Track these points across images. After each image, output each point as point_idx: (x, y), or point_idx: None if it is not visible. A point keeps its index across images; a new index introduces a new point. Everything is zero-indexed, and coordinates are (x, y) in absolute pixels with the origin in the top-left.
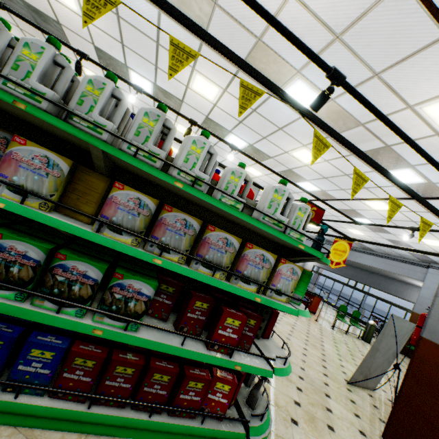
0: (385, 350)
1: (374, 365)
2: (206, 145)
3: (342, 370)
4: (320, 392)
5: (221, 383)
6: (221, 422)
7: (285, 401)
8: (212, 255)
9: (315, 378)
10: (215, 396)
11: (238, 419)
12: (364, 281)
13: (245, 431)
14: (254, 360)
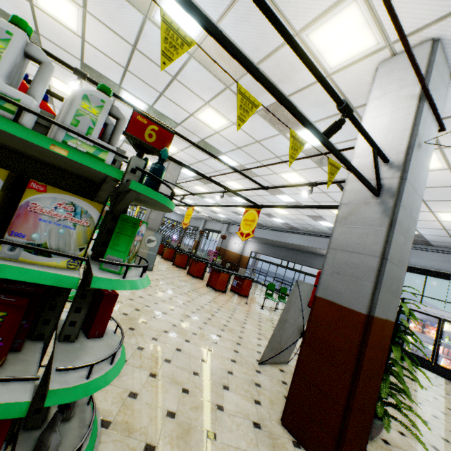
0: (294, 319)
1: (285, 338)
2: None
3: (258, 349)
4: (217, 385)
5: None
6: None
7: (149, 418)
8: None
9: (217, 369)
10: None
11: None
12: (294, 260)
13: None
14: None
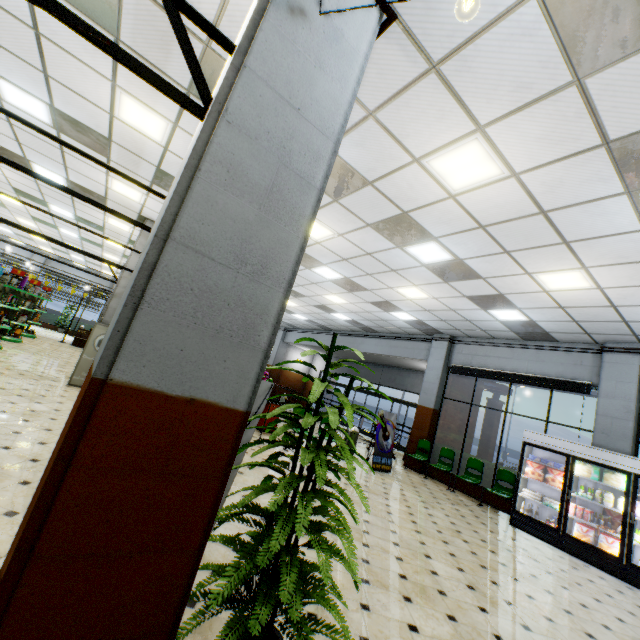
0: None
1: None
2: None
3: None
4: None
5: None
6: None
7: None
8: None
9: None
10: None
11: None
12: (378, 380)
13: None
14: None
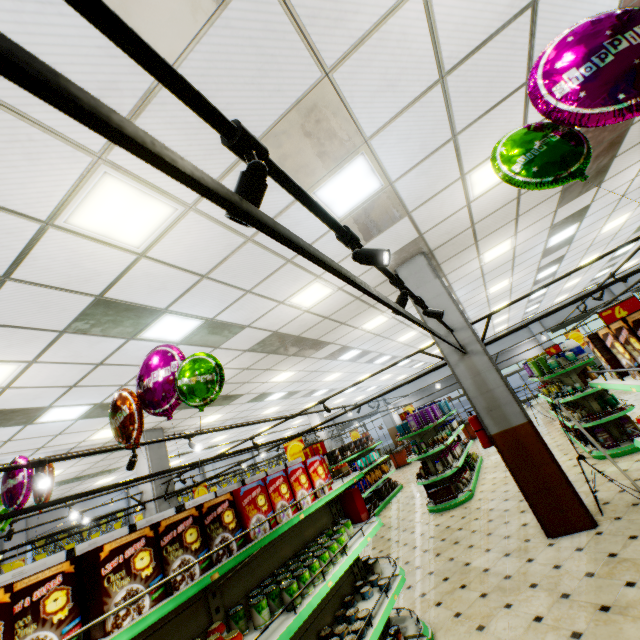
0: None
1: None
2: None
3: None
4: None
5: None
6: None
7: None
8: None
9: None
10: None
11: None
12: None
13: None
14: None
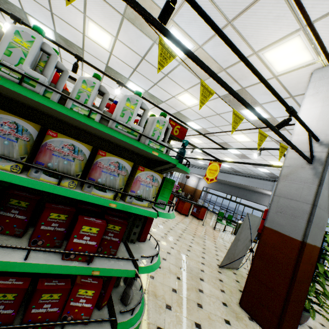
0: (244, 240)
1: (237, 251)
2: (35, 40)
3: (216, 258)
4: (196, 277)
5: (84, 289)
6: (86, 326)
7: (163, 291)
8: (56, 163)
9: (194, 268)
10: (78, 303)
11: (102, 320)
12: (236, 195)
13: (114, 328)
14: (118, 263)
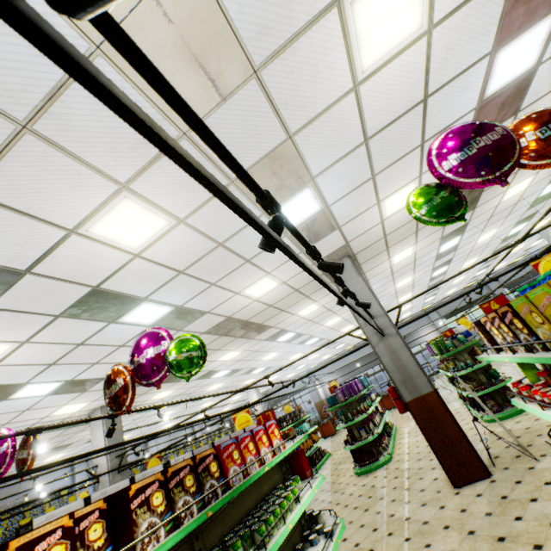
0: None
1: None
2: None
3: None
4: None
5: None
6: None
7: None
8: None
9: None
10: None
11: None
12: None
13: None
14: None
